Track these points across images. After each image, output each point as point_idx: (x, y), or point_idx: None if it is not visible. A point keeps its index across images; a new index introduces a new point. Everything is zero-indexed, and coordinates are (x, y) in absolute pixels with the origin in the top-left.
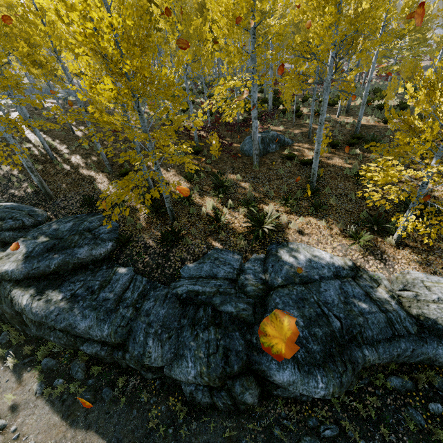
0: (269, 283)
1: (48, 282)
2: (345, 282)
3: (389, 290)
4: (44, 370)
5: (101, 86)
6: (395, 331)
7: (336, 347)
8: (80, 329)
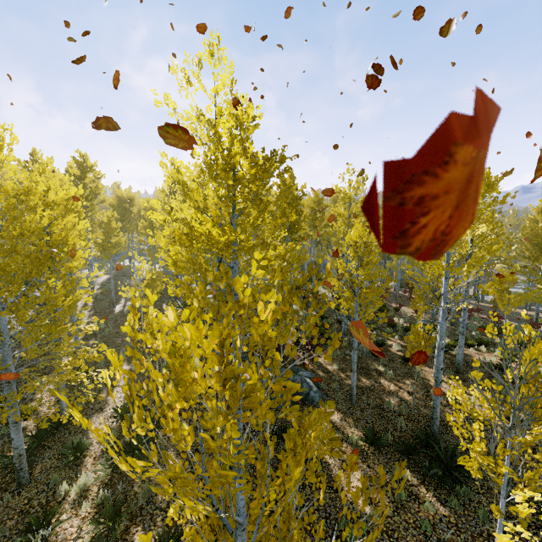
0: None
1: None
2: None
3: None
4: None
5: None
6: None
7: None
8: None
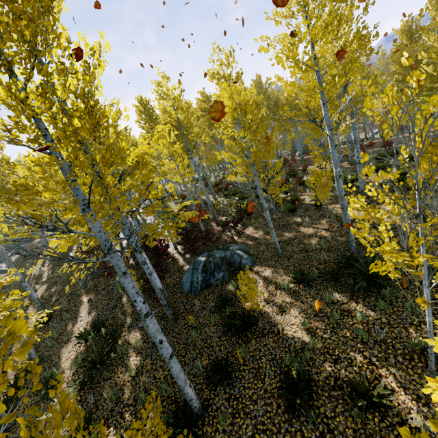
0: None
1: None
2: None
3: None
4: None
5: None
6: None
7: None
8: None
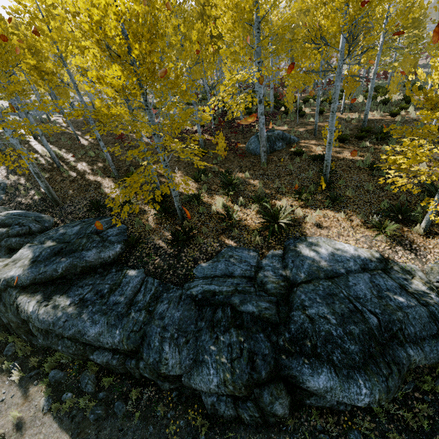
0: (291, 279)
1: (56, 287)
2: (375, 274)
3: (425, 281)
4: (52, 383)
5: (109, 72)
6: None
7: (376, 347)
8: (90, 336)
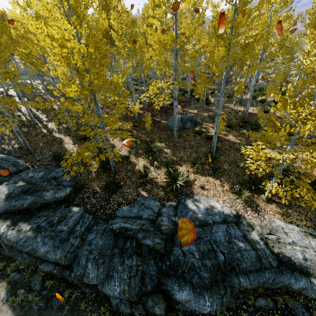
0: (178, 224)
1: (21, 216)
2: (230, 226)
3: (260, 233)
4: (11, 282)
5: (69, 89)
6: (262, 264)
7: (220, 275)
8: (40, 253)
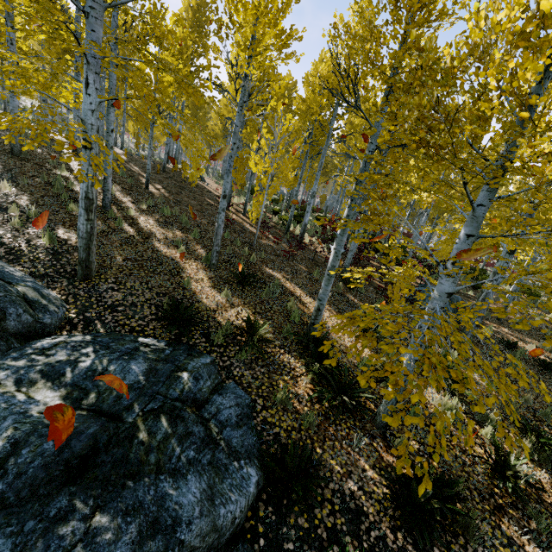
0: None
1: None
2: None
3: None
4: None
5: None
6: None
7: None
8: None
